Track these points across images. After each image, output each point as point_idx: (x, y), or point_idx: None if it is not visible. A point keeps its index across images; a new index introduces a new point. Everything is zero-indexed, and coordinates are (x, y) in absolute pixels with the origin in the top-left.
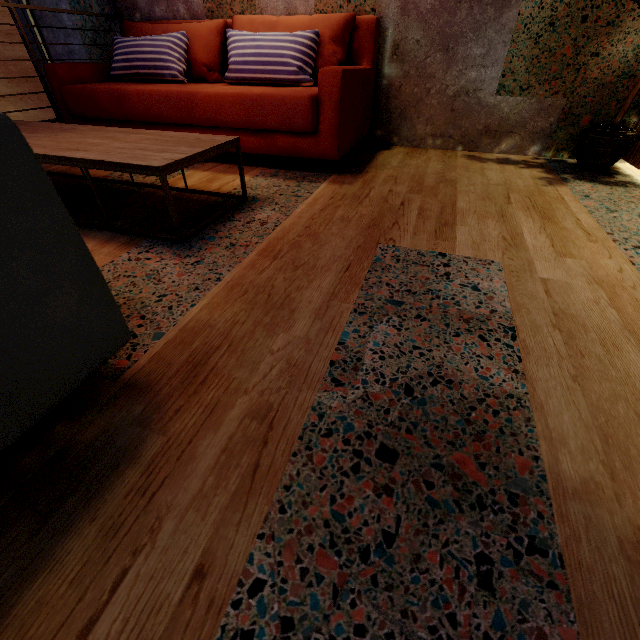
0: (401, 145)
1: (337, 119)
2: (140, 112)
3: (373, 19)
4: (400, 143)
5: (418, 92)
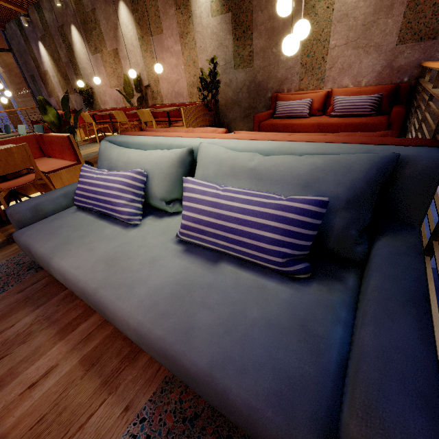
0: None
1: None
2: None
3: (72, 110)
4: None
5: None
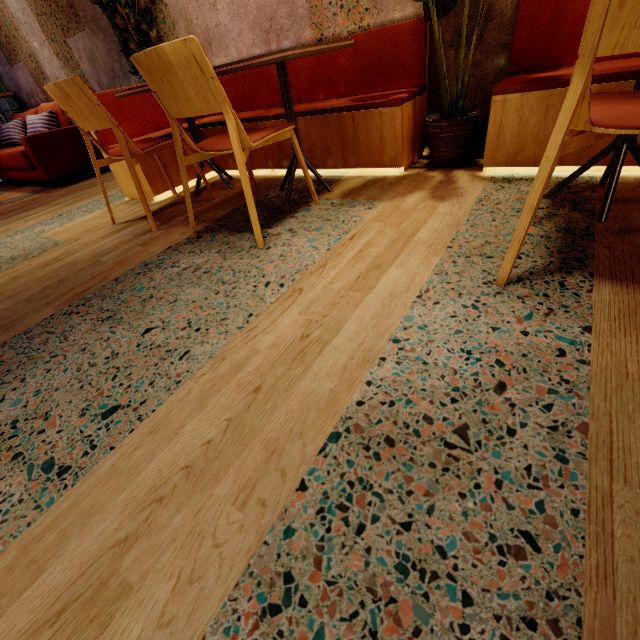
0: None
1: (37, 161)
2: None
3: None
4: None
5: None
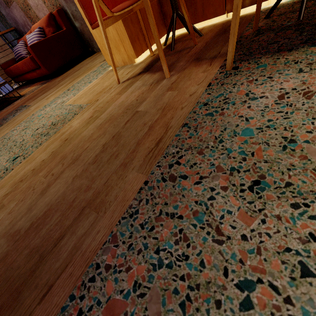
0: (98, 51)
1: (39, 61)
2: (16, 73)
3: (56, 11)
4: (97, 51)
5: (88, 29)
